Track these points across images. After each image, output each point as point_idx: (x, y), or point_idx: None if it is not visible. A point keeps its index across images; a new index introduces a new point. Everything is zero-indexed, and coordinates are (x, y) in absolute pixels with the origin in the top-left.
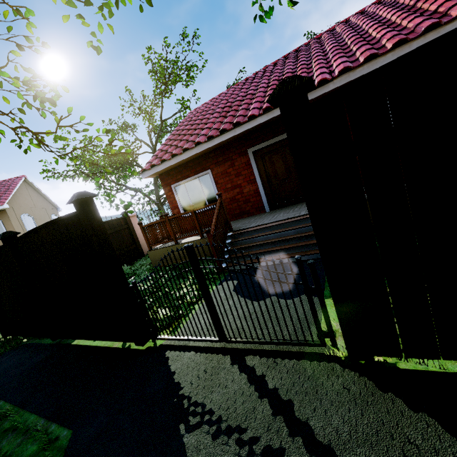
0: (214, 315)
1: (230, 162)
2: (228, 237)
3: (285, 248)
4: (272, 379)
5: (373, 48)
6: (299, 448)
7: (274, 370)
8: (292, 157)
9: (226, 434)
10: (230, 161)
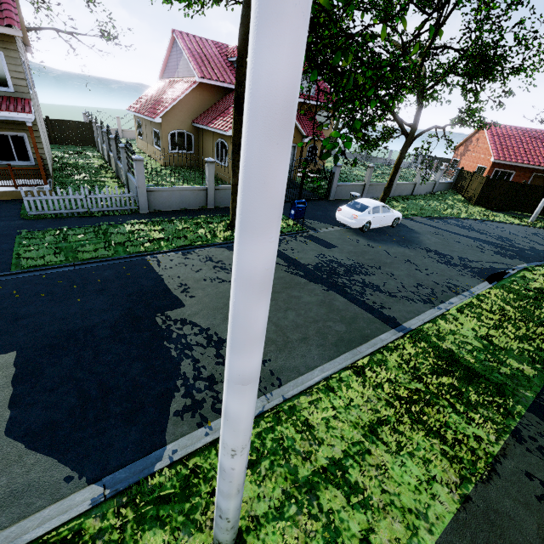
0: None
1: (524, 173)
2: None
3: None
4: None
5: None
6: None
7: None
8: (542, 182)
9: None
10: (525, 173)
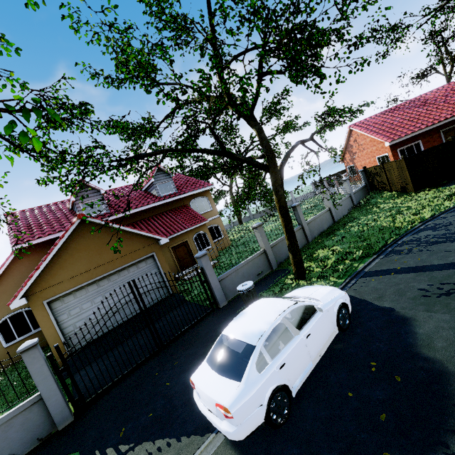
0: None
1: (430, 136)
2: None
3: None
4: None
5: None
6: None
7: None
8: None
9: None
10: (431, 136)
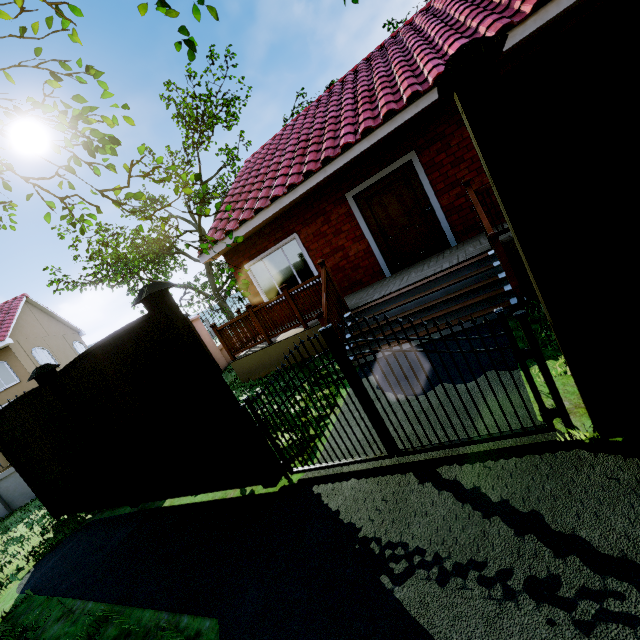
0: (377, 420)
1: (323, 217)
2: (346, 319)
3: (435, 318)
4: (492, 490)
5: (503, 17)
6: (580, 570)
7: (490, 478)
8: (410, 193)
9: (457, 575)
10: (324, 216)
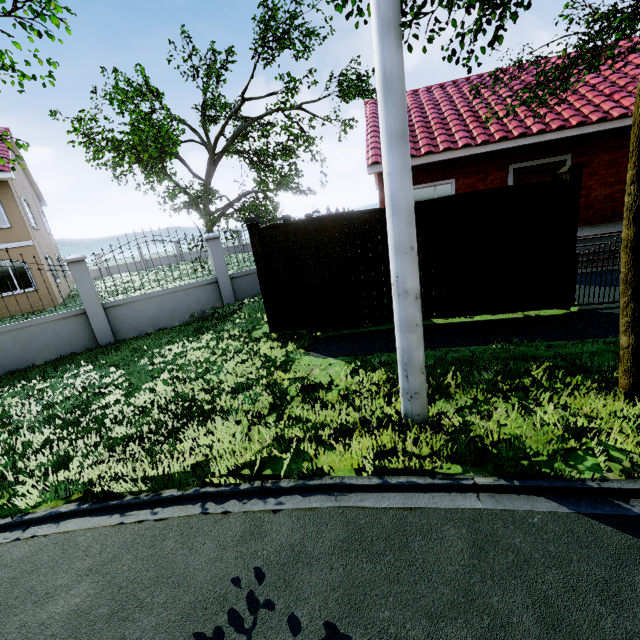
0: None
1: (482, 175)
2: None
3: (594, 260)
4: None
5: None
6: None
7: None
8: None
9: None
10: (483, 174)
